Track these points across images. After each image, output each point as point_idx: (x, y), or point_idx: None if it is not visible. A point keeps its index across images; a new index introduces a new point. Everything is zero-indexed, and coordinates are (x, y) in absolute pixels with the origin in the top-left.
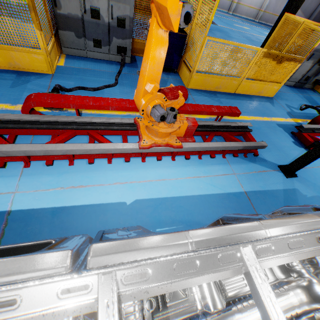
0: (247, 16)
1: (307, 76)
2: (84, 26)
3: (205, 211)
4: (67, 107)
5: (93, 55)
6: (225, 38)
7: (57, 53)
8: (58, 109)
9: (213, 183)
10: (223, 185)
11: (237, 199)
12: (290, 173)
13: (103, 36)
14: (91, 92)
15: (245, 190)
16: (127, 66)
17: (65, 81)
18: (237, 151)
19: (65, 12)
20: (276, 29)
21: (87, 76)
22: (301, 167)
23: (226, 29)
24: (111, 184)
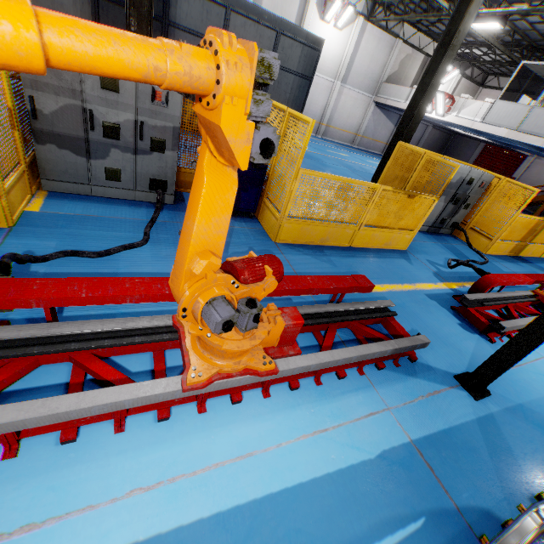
0: (342, 140)
1: (443, 219)
2: (90, 149)
3: (354, 530)
4: (23, 305)
5: (103, 192)
6: (319, 167)
7: (29, 189)
8: (0, 310)
9: (355, 442)
10: (374, 442)
11: (410, 475)
12: (479, 390)
13: (124, 164)
14: (92, 260)
15: (417, 447)
16: (168, 209)
17: (36, 241)
18: (381, 357)
19: (53, 127)
20: (390, 159)
21: (87, 229)
22: (495, 378)
23: (317, 155)
24: (118, 498)
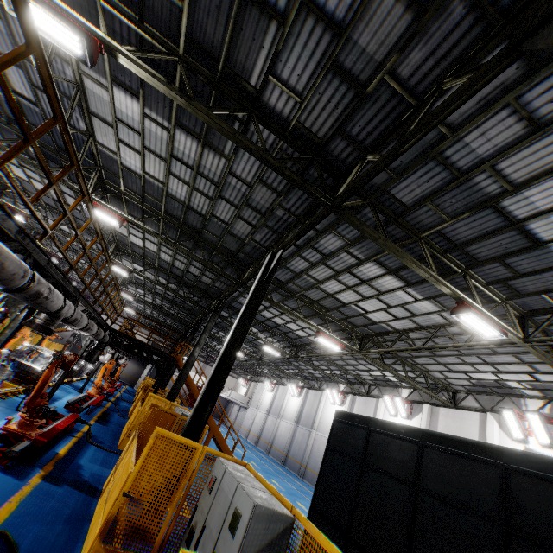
0: None
1: None
2: None
3: None
4: None
5: None
6: None
7: None
8: None
9: None
10: None
11: None
12: None
13: None
14: None
15: None
16: None
17: None
18: None
19: None
20: None
21: None
22: None
23: None
24: None
